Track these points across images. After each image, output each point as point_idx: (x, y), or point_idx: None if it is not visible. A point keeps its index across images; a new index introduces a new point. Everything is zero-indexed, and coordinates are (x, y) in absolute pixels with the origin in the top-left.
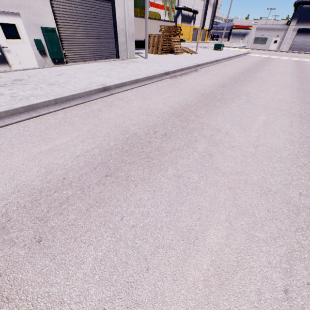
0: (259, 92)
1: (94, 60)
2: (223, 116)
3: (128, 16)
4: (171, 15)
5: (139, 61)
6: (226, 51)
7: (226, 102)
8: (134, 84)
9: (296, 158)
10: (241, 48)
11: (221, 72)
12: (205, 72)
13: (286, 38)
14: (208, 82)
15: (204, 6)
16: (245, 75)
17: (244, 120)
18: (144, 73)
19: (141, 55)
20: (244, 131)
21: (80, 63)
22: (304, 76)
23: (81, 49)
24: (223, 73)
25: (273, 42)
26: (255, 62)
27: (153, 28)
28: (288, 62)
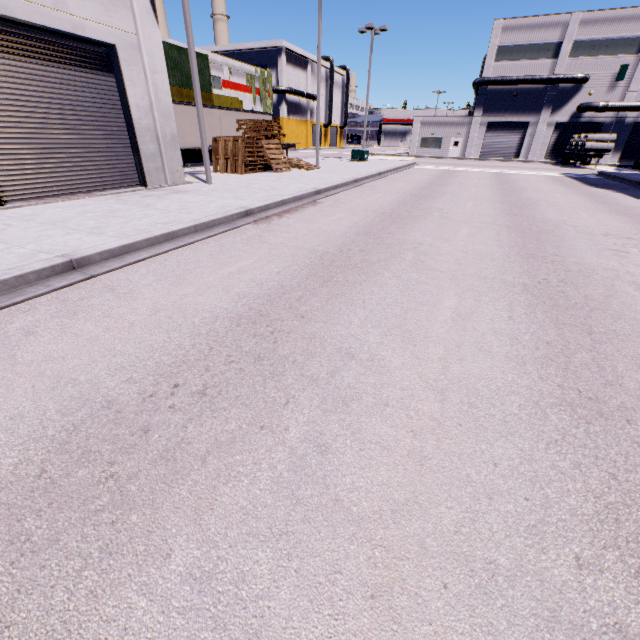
0: (439, 240)
1: (83, 193)
2: (363, 309)
3: (157, 102)
4: (267, 102)
5: (191, 189)
6: (375, 162)
7: (372, 270)
8: (161, 245)
9: (539, 414)
10: (402, 156)
11: (363, 204)
12: (332, 205)
13: (473, 138)
14: (336, 225)
15: (318, 85)
16: (411, 206)
17: (411, 314)
18: (192, 217)
19: (200, 178)
20: (412, 347)
21: (42, 201)
22: (514, 201)
23: (43, 170)
24: (367, 204)
25: (453, 145)
26: (426, 179)
27: (228, 126)
28: (483, 176)
